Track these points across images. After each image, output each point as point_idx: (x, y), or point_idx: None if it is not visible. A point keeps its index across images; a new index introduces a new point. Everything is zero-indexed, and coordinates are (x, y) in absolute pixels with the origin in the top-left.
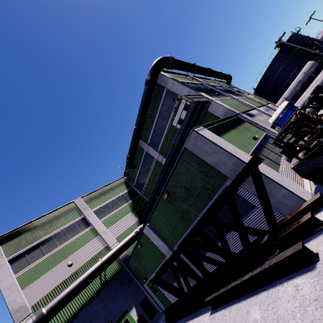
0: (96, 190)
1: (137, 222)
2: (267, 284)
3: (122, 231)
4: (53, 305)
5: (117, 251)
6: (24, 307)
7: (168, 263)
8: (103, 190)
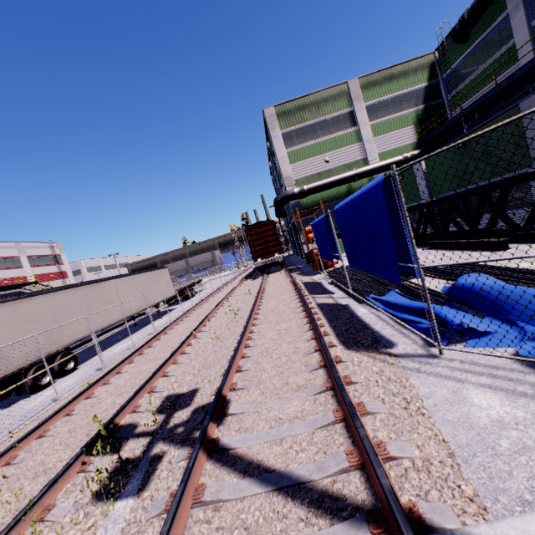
0: (380, 70)
1: (413, 144)
2: (470, 250)
3: (389, 149)
4: (311, 188)
5: (374, 170)
6: (291, 178)
7: (419, 207)
8: (391, 72)
